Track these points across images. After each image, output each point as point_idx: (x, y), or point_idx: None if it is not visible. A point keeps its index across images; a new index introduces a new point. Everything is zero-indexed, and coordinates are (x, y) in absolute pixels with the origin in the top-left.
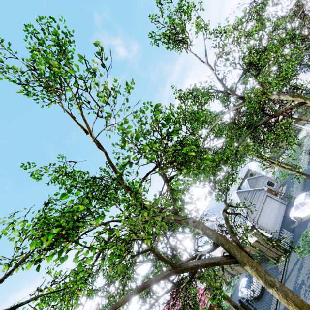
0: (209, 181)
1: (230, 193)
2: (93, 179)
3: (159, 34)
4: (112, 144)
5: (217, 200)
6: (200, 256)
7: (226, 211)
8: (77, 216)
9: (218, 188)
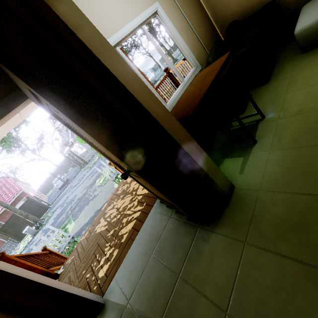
0: None
1: None
2: None
3: None
4: None
5: None
6: None
7: None
8: None
9: None
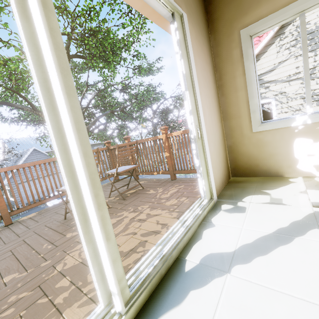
0: None
1: None
2: None
3: None
4: None
5: None
6: None
7: None
8: None
9: None
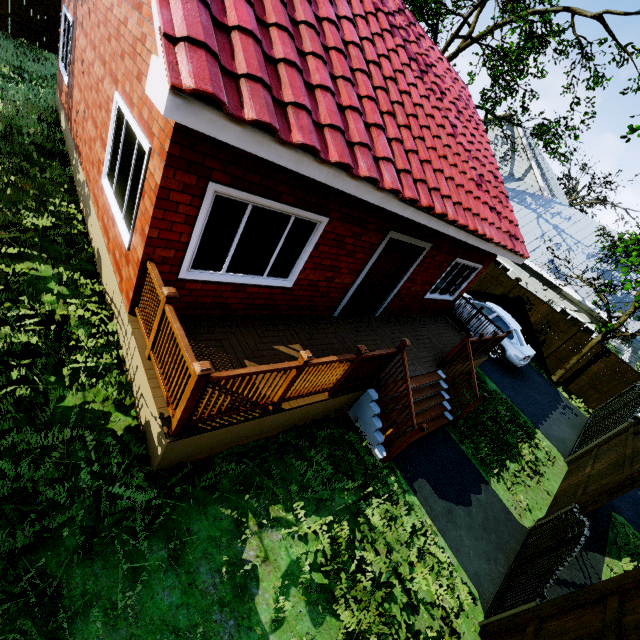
0: None
1: None
2: None
3: None
4: None
5: None
6: None
7: None
8: None
9: None
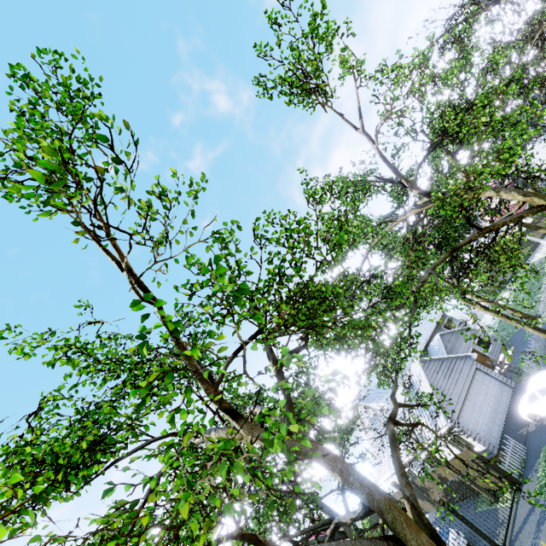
0: (366, 351)
1: (409, 358)
2: (137, 354)
3: (273, 79)
4: (174, 287)
5: (380, 385)
6: (338, 526)
7: (394, 420)
8: (90, 442)
9: (382, 363)
